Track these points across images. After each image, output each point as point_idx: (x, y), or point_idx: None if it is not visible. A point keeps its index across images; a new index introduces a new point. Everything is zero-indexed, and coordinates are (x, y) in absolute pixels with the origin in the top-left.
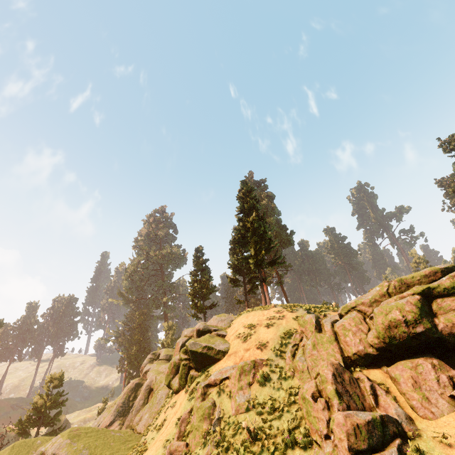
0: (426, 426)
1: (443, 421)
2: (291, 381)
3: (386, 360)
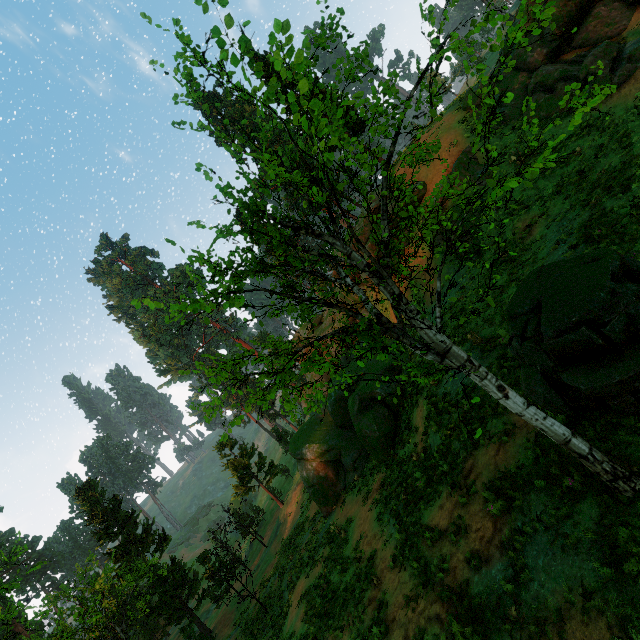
0: (626, 33)
1: (634, 21)
2: (508, 127)
3: (565, 45)
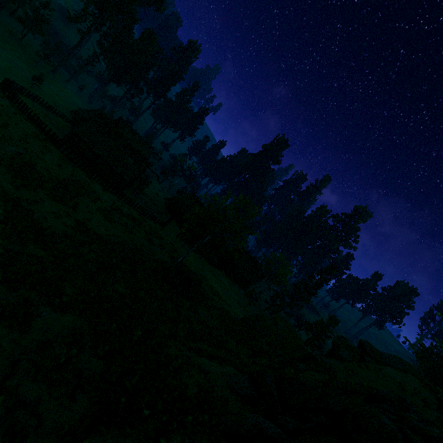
0: None
1: None
2: None
3: None
